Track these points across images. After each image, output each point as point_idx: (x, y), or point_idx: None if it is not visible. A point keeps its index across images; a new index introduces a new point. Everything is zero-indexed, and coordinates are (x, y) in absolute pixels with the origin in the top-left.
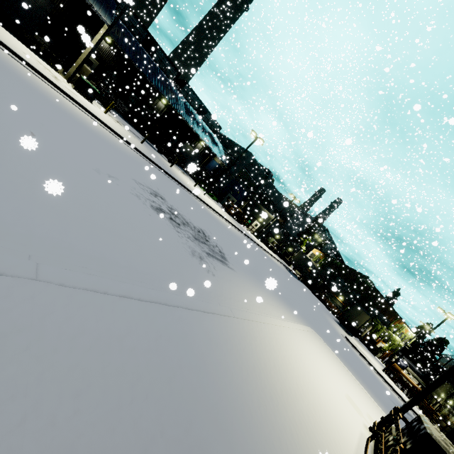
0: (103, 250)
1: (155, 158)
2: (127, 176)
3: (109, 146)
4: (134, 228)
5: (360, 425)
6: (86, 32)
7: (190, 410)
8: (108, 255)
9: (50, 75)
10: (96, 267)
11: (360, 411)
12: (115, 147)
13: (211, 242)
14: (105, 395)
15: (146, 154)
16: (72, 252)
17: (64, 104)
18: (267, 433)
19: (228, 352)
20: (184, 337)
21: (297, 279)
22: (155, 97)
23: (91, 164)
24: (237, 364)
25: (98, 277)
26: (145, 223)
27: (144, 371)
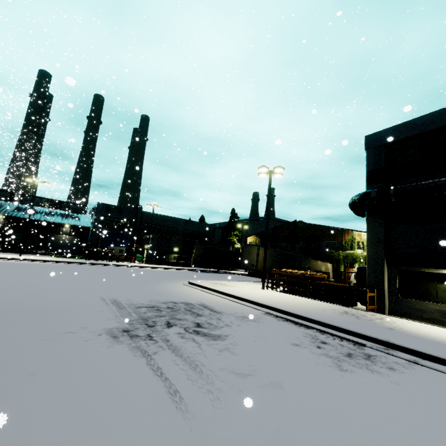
0: None
1: None
2: None
3: None
4: None
5: None
6: None
7: None
8: None
9: None
10: None
11: None
12: None
13: None
14: None
15: None
16: None
17: None
18: None
19: None
20: None
21: (216, 273)
22: None
23: None
24: None
25: None
26: None
27: None
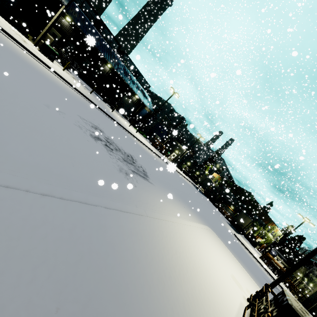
0: (39, 161)
1: (100, 104)
2: (73, 113)
3: (62, 92)
4: (71, 148)
5: (240, 297)
6: (51, 11)
7: (92, 288)
8: (43, 164)
9: (19, 39)
10: (28, 172)
11: (241, 286)
12: (67, 93)
13: (137, 164)
14: (2, 276)
15: (93, 101)
16: (6, 159)
17: (29, 59)
18: (162, 305)
19: (137, 241)
20: (99, 229)
21: (202, 193)
22: (102, 62)
23: (43, 100)
24: (144, 251)
25: (23, 178)
26: (83, 145)
27: (51, 255)
